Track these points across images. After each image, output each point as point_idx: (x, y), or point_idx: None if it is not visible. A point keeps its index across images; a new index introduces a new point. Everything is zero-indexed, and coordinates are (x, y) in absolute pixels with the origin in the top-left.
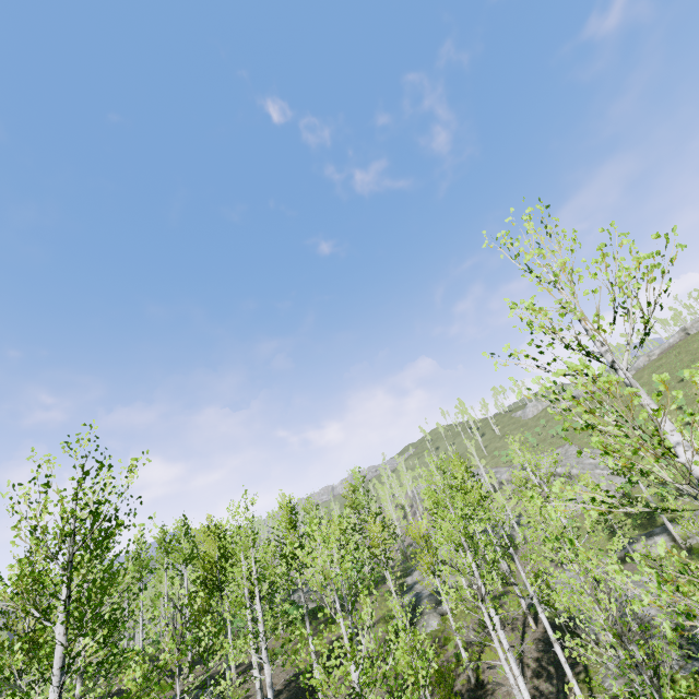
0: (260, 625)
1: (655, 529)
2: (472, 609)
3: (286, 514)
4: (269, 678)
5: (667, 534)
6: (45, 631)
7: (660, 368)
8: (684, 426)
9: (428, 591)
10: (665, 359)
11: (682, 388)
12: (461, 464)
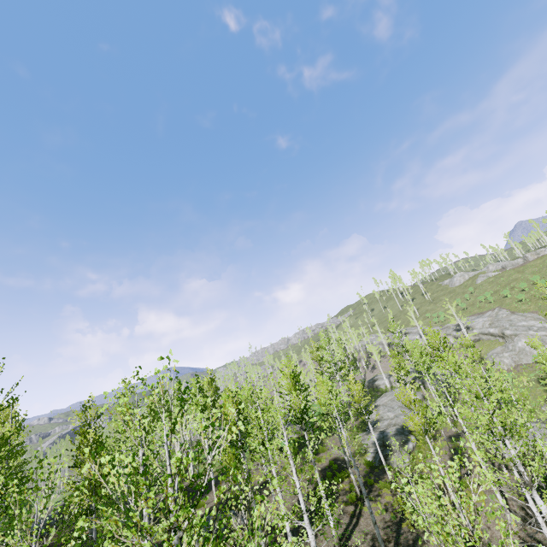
0: (299, 494)
1: None
2: (517, 497)
3: (291, 382)
4: (313, 542)
5: None
6: (108, 476)
7: None
8: None
9: (392, 431)
10: None
11: None
12: (436, 335)
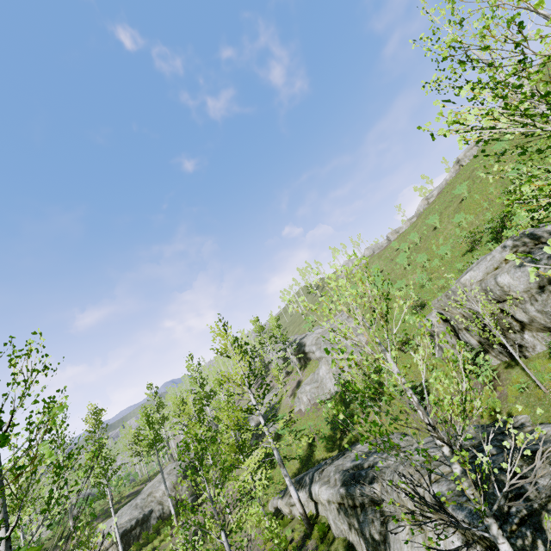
0: None
1: (307, 475)
2: None
3: None
4: None
5: (308, 492)
6: None
7: (430, 212)
8: (421, 289)
9: None
10: (438, 201)
11: (432, 237)
12: None
